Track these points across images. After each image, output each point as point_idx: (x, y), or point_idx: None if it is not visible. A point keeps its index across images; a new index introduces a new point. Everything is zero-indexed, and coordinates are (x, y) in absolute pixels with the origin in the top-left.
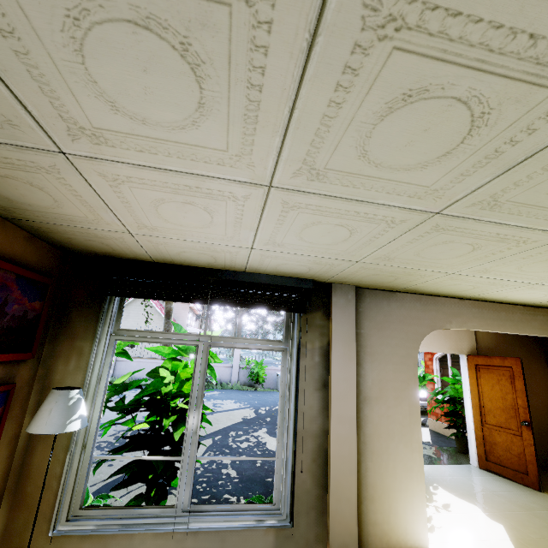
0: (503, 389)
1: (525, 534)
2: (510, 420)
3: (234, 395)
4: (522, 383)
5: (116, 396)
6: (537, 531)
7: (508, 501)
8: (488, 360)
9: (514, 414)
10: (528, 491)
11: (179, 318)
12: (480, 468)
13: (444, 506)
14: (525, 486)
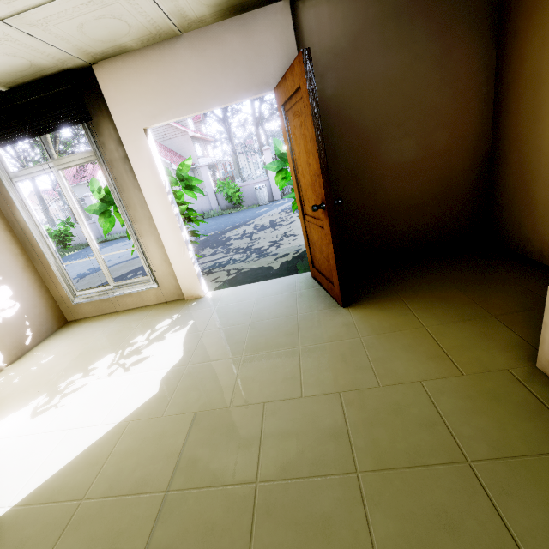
0: (305, 144)
1: (161, 409)
2: (317, 204)
3: (203, 224)
4: (311, 120)
5: (90, 256)
6: (194, 399)
7: (251, 337)
8: (285, 88)
9: (318, 192)
10: (324, 308)
11: (186, 154)
12: (312, 277)
13: (135, 362)
14: (332, 300)
